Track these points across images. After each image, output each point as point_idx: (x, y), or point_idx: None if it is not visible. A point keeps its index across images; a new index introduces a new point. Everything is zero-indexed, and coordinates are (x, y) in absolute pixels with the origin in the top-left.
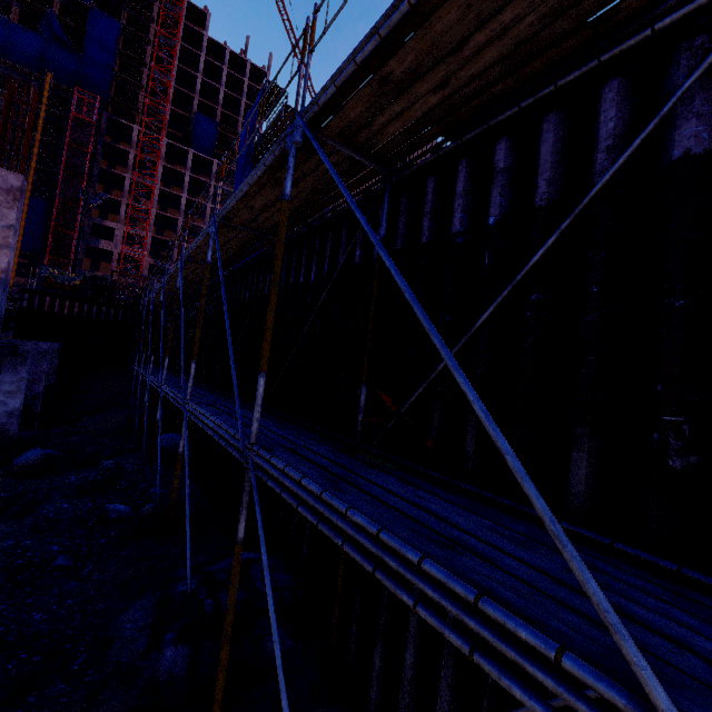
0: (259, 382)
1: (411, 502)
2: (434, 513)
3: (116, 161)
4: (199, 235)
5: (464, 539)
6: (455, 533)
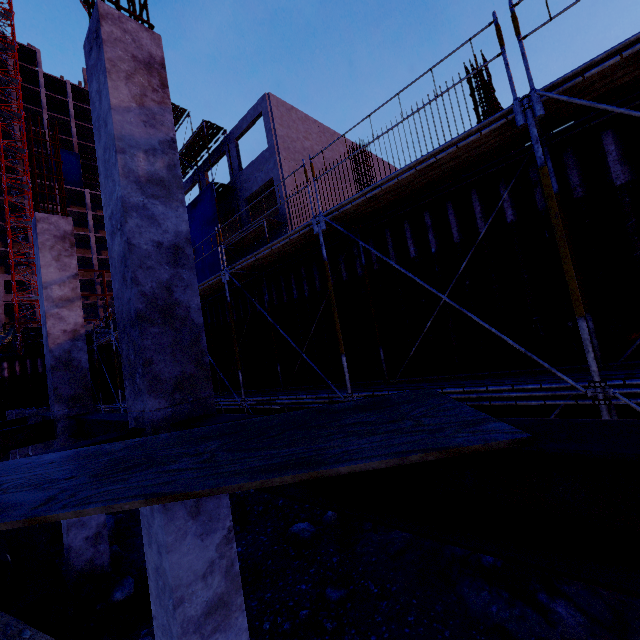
0: (585, 326)
1: None
2: None
3: None
4: (277, 240)
5: None
6: None
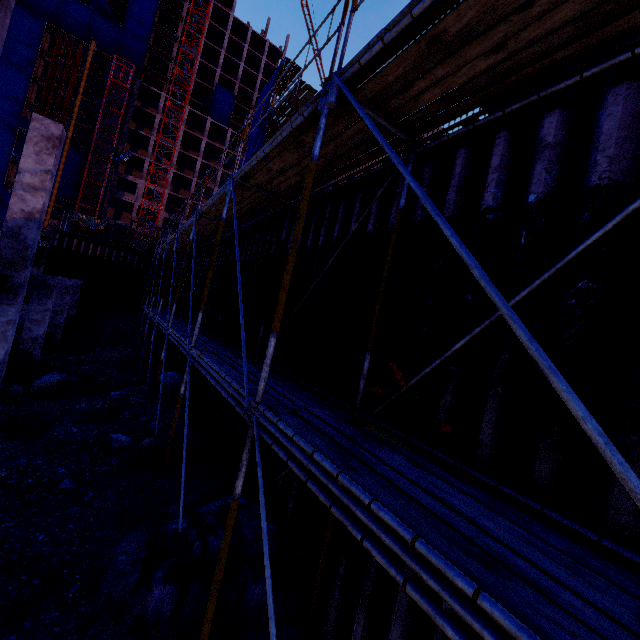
0: (270, 341)
1: (429, 492)
2: (459, 511)
3: (143, 124)
4: (216, 193)
5: (504, 554)
6: (491, 544)
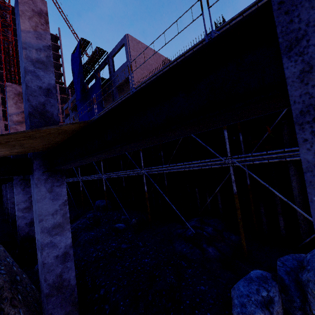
0: (226, 133)
1: None
2: None
3: None
4: (117, 100)
5: None
6: None
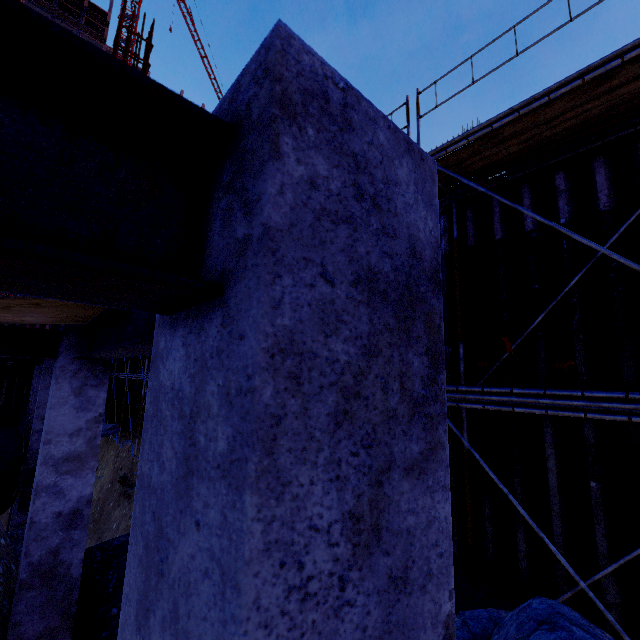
0: None
1: None
2: None
3: None
4: None
5: None
6: None
